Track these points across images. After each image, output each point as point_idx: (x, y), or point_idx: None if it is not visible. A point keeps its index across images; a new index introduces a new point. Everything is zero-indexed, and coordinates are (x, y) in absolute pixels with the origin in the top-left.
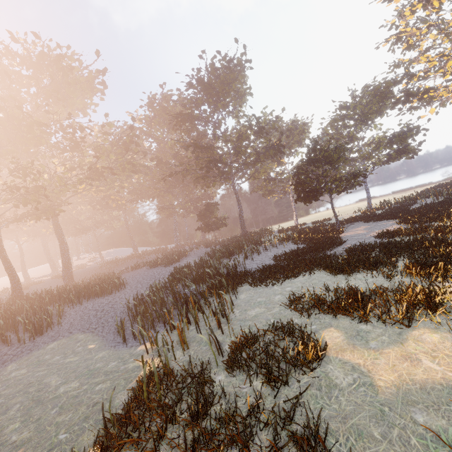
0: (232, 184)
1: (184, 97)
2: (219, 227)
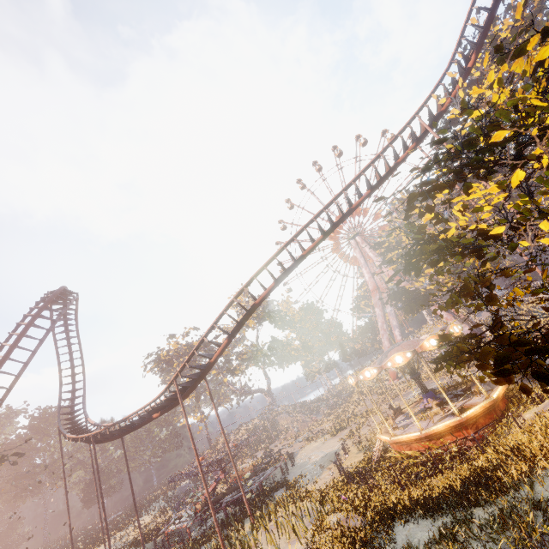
0: (43, 496)
1: (16, 437)
2: (19, 544)
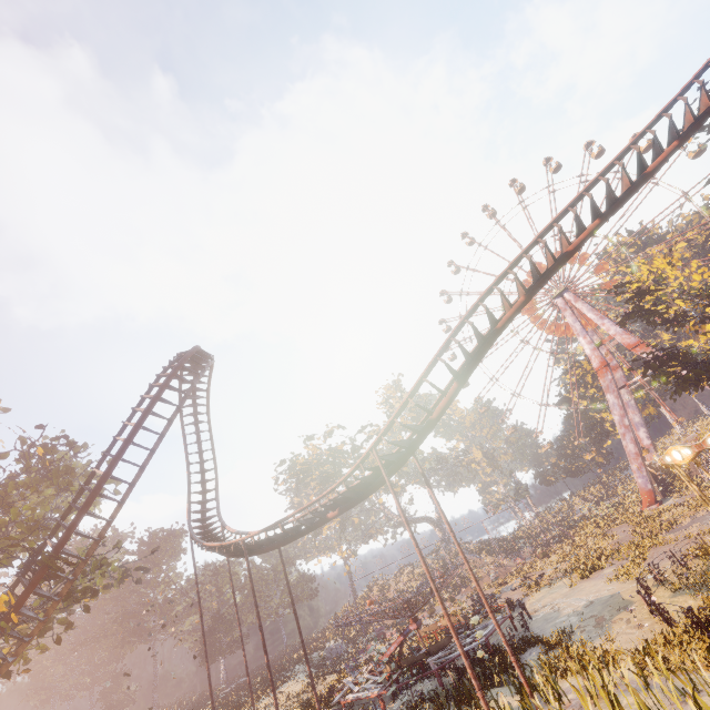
0: (153, 645)
1: (124, 565)
2: (125, 706)
